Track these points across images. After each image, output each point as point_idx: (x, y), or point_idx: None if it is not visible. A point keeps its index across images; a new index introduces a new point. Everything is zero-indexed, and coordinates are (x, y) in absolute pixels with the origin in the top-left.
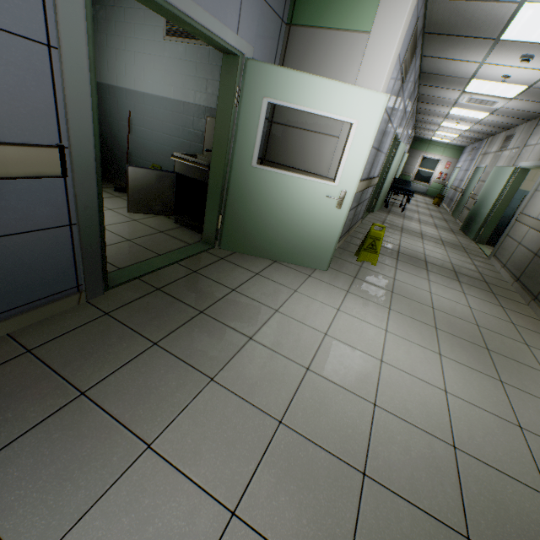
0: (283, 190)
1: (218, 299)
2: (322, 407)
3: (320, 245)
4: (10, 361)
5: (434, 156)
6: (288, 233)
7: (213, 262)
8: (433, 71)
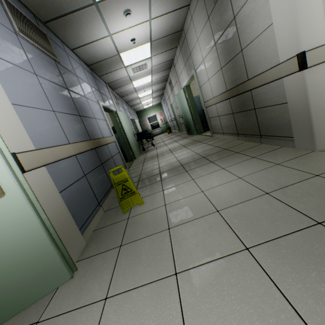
0: None
1: None
2: None
3: (26, 260)
4: None
5: (152, 114)
6: None
7: None
8: (93, 60)
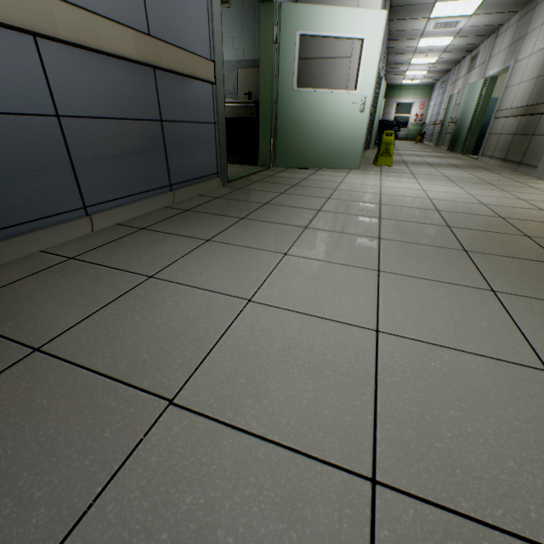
0: (319, 106)
1: (299, 182)
2: (400, 201)
3: (351, 148)
4: (214, 200)
5: (407, 100)
6: (326, 142)
7: (277, 173)
8: (402, 3)
